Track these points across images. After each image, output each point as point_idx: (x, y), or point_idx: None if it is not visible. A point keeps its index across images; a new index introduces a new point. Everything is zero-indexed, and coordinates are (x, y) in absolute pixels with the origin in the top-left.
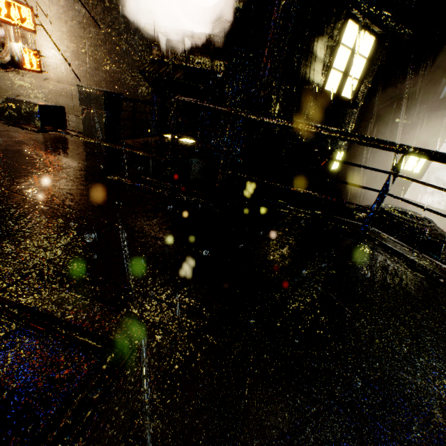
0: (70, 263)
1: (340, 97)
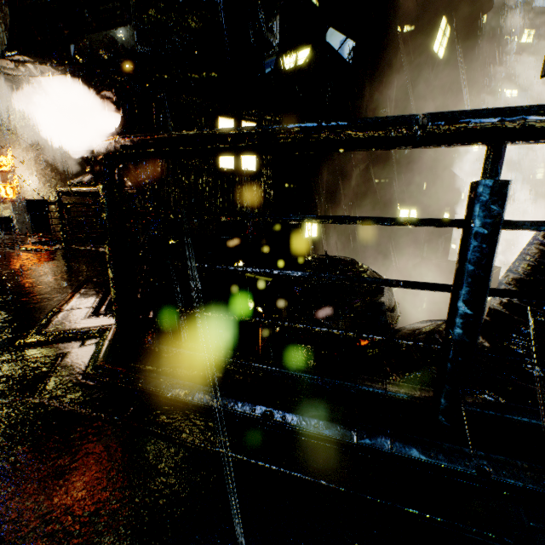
0: None
1: (237, 171)
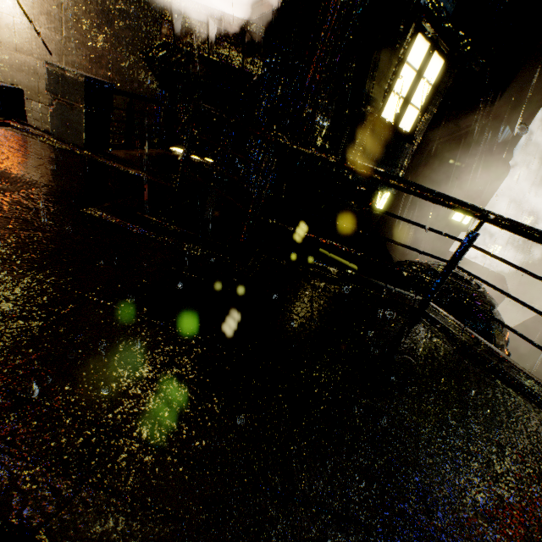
0: (2, 377)
1: (398, 128)
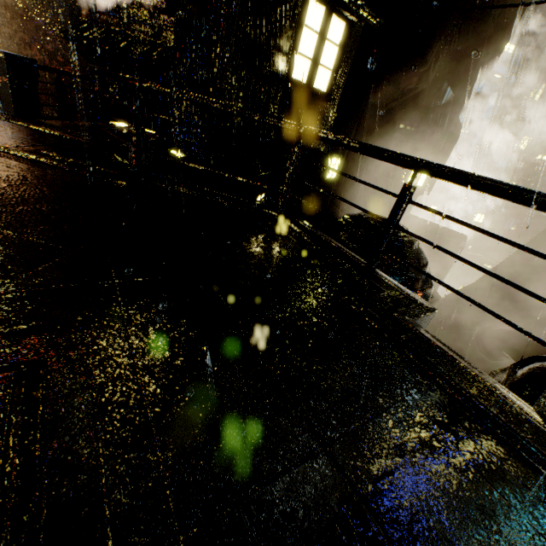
0: None
1: (310, 88)
